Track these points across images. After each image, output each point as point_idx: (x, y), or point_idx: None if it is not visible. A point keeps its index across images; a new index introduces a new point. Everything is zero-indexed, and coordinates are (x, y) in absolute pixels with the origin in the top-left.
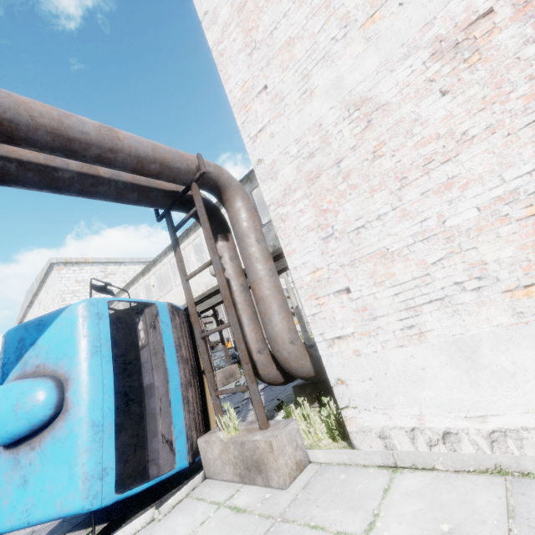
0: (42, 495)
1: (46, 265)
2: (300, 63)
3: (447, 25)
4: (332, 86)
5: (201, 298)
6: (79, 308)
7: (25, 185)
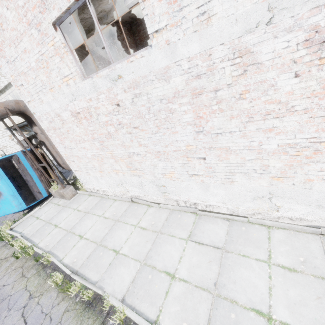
0: (6, 210)
1: None
2: (33, 86)
3: (72, 109)
4: (48, 103)
5: None
6: None
7: None
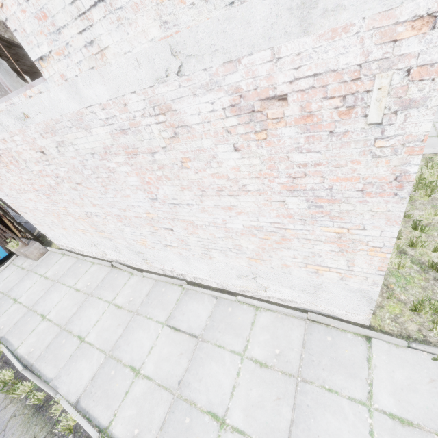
0: None
1: None
2: None
3: None
4: None
5: None
6: None
7: None
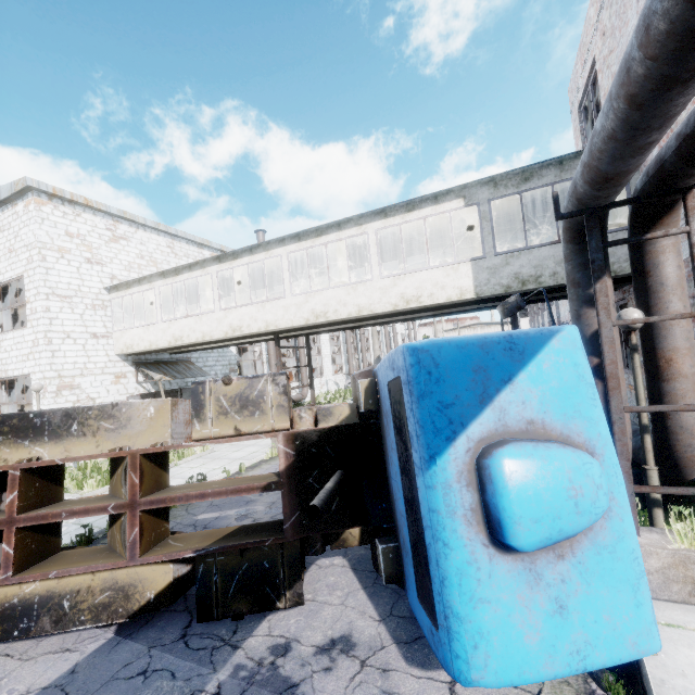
0: (599, 629)
1: (9, 186)
2: None
3: None
4: None
5: (327, 323)
6: (577, 338)
7: (675, 99)
